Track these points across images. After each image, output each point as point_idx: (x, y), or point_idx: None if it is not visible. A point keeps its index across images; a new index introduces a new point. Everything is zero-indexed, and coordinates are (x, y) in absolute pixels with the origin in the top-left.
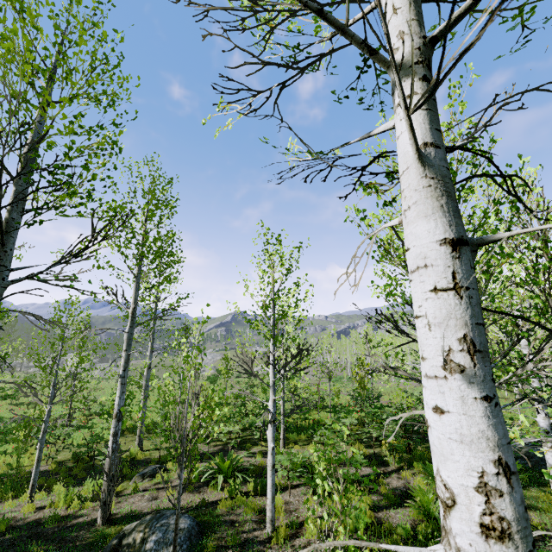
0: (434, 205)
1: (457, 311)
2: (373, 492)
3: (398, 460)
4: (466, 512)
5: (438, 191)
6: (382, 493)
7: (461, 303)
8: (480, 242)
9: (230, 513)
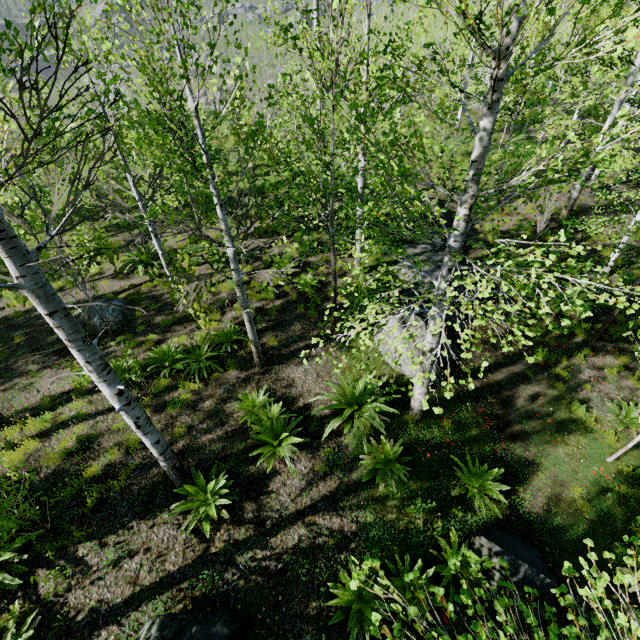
0: (35, 303)
1: (60, 333)
2: (258, 260)
3: (287, 231)
4: (85, 369)
5: (34, 297)
6: (264, 260)
7: (60, 331)
8: (65, 307)
9: (152, 291)
